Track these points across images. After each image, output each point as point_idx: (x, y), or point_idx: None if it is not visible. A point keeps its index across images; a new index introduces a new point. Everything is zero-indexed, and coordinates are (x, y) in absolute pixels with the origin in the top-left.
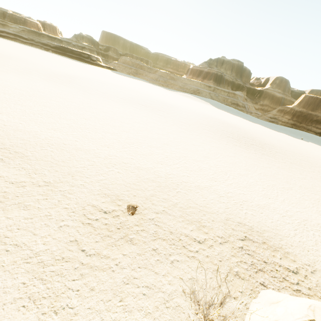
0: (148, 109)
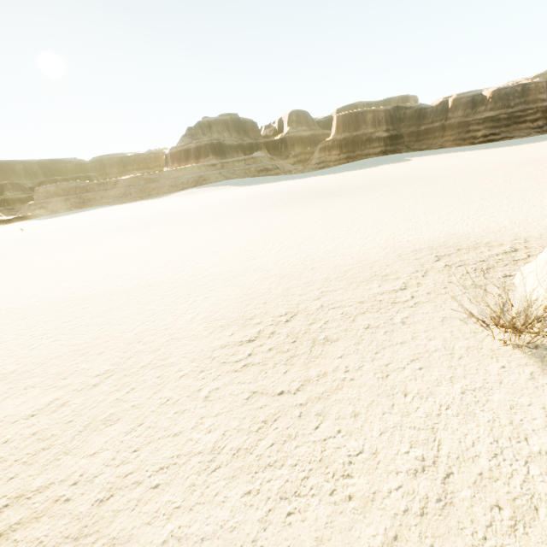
0: (153, 227)
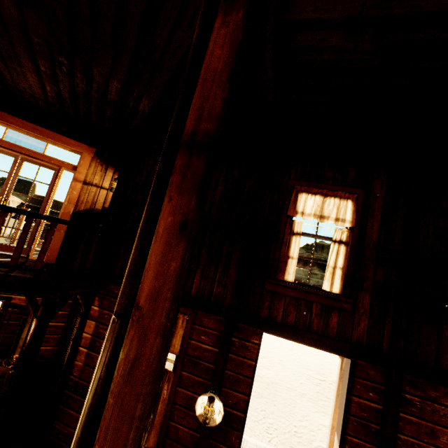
0: None
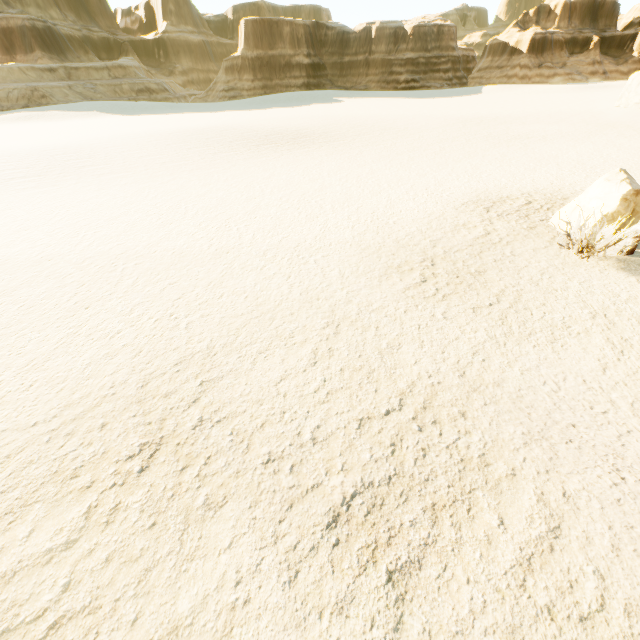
0: (59, 177)
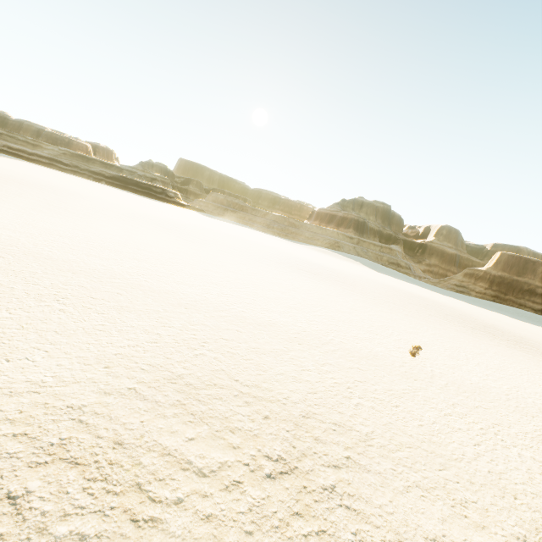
0: (323, 279)
